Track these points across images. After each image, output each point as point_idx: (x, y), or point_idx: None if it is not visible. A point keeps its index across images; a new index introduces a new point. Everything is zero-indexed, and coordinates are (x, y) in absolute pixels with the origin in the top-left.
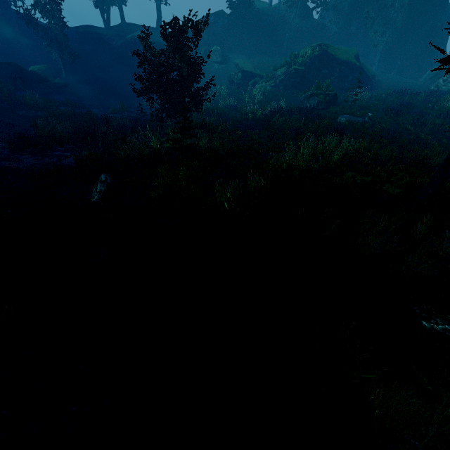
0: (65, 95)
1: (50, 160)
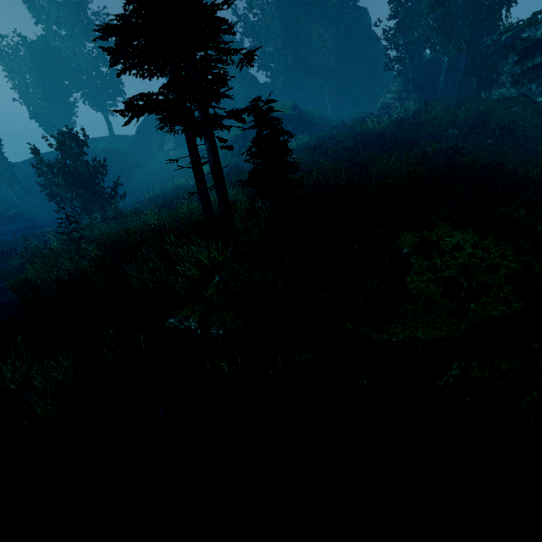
0: (19, 223)
1: None
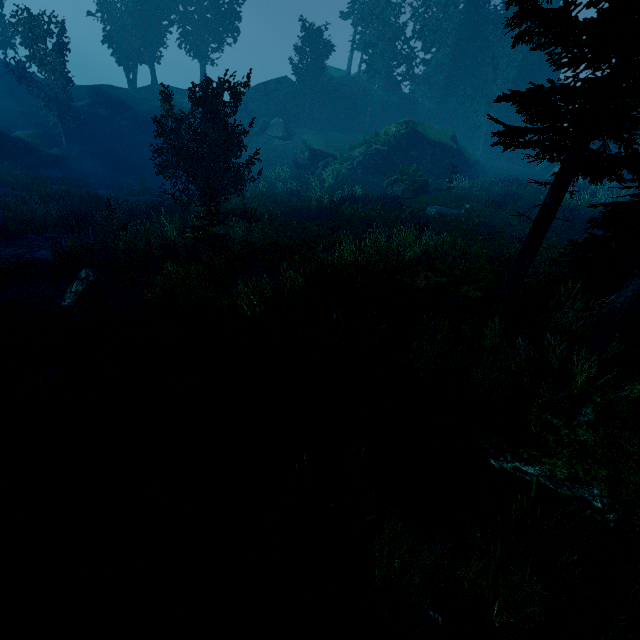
0: (62, 171)
1: (15, 252)
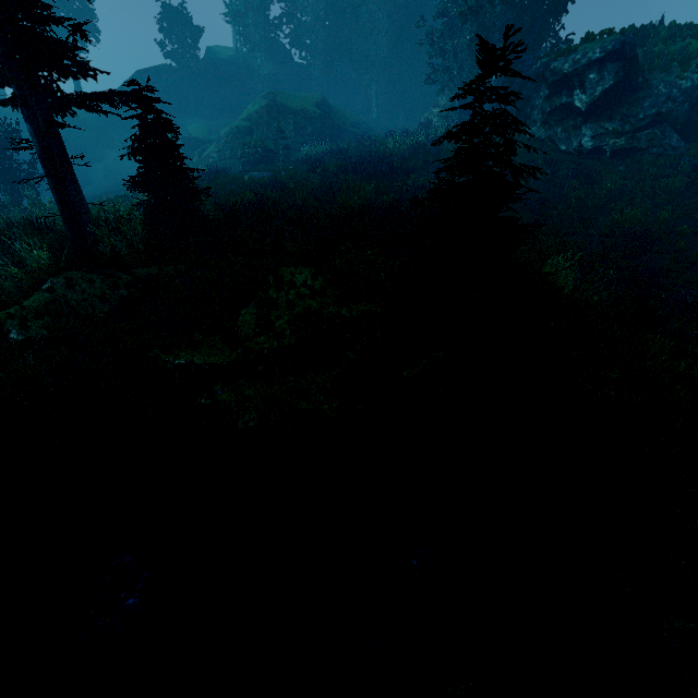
0: None
1: None
